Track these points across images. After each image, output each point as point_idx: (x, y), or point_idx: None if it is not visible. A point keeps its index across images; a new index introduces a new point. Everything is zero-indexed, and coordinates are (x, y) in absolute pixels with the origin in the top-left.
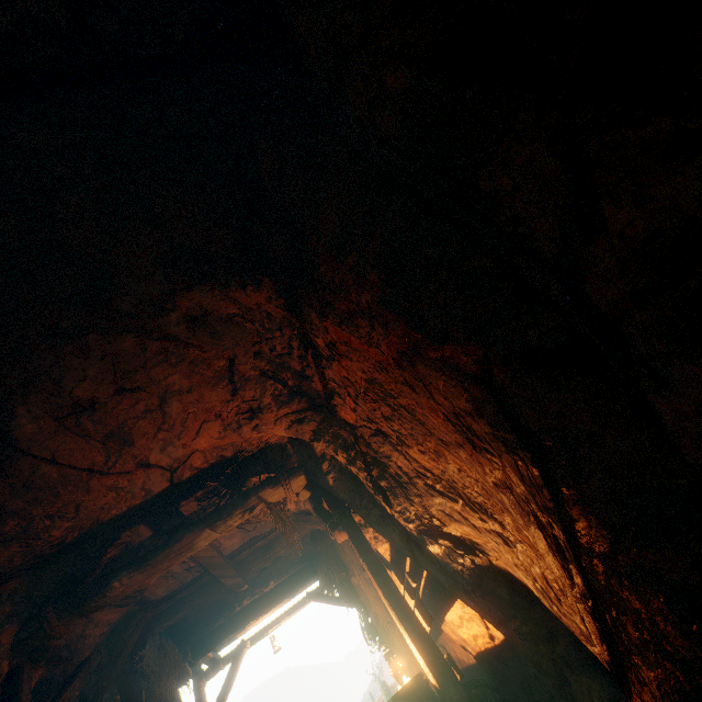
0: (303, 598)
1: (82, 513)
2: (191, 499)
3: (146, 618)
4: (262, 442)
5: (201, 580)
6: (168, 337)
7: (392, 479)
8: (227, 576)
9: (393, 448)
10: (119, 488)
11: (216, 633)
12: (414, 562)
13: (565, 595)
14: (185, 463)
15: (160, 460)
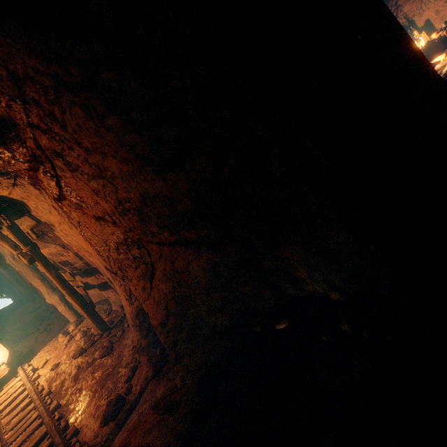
0: None
1: None
2: None
3: None
4: None
5: None
6: None
7: None
8: None
9: None
10: None
11: None
12: None
13: None
14: None
15: None
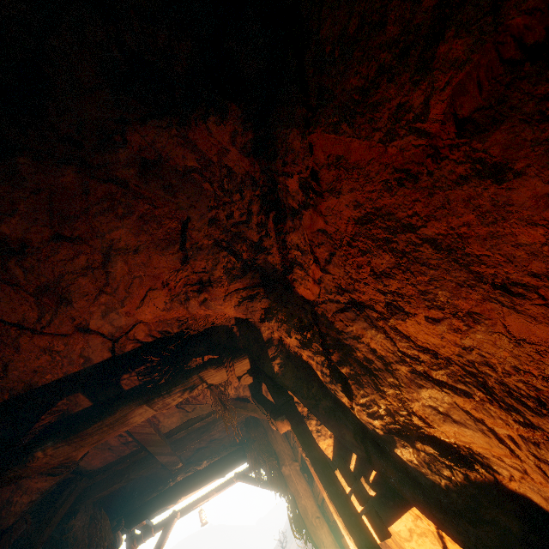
0: (231, 477)
1: (12, 374)
2: (133, 373)
3: (80, 487)
4: (209, 322)
5: (137, 455)
6: (115, 180)
7: (357, 365)
8: (163, 453)
9: (368, 324)
10: (53, 351)
11: (149, 504)
12: (360, 462)
13: None
14: (128, 334)
15: (101, 326)
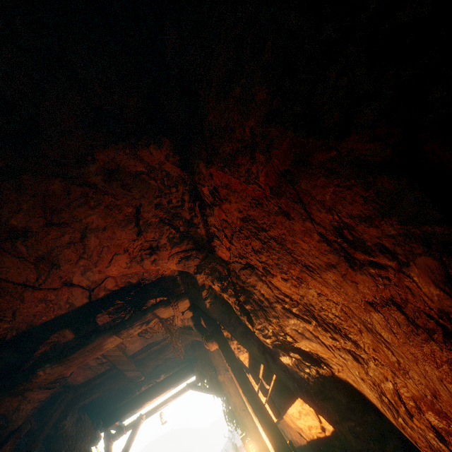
0: (184, 387)
1: (18, 318)
2: (105, 313)
3: (68, 397)
4: (159, 274)
5: (110, 372)
6: (88, 184)
7: (255, 304)
8: (129, 370)
9: (258, 278)
10: (47, 300)
11: (121, 409)
12: (266, 368)
13: (422, 413)
14: (101, 285)
15: (81, 281)
